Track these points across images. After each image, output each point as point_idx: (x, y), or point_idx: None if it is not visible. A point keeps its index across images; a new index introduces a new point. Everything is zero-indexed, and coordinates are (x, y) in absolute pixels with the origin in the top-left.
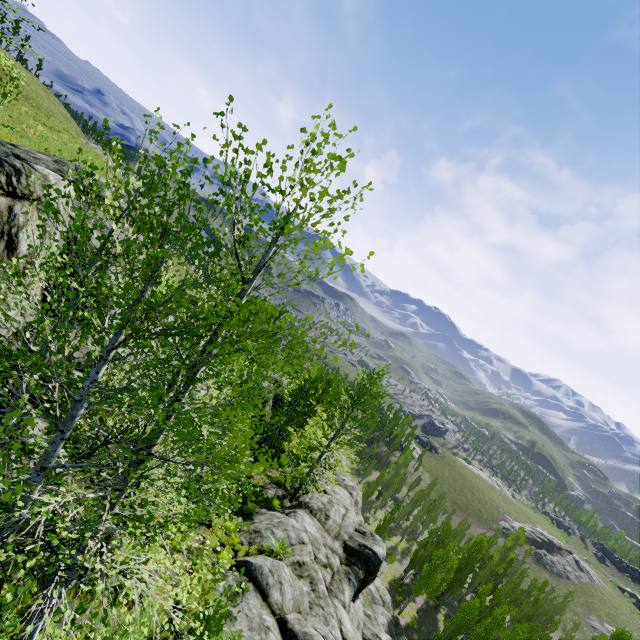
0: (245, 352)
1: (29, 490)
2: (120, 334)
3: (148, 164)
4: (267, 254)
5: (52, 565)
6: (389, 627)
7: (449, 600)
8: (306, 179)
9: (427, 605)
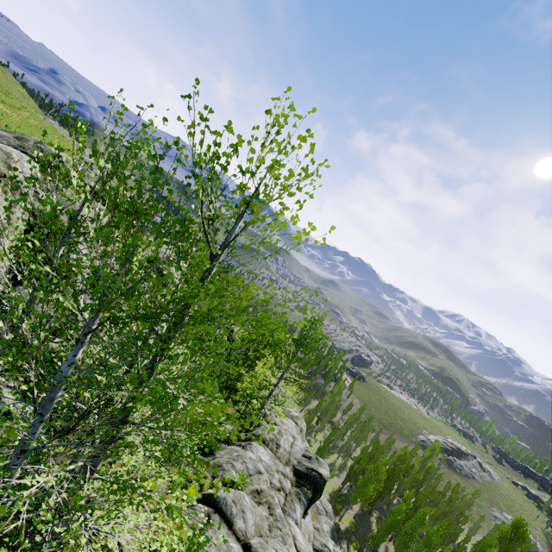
0: (214, 321)
1: (9, 474)
2: (96, 317)
3: (115, 145)
4: (233, 229)
5: (37, 548)
6: (332, 533)
7: (380, 505)
8: (276, 161)
9: (362, 511)
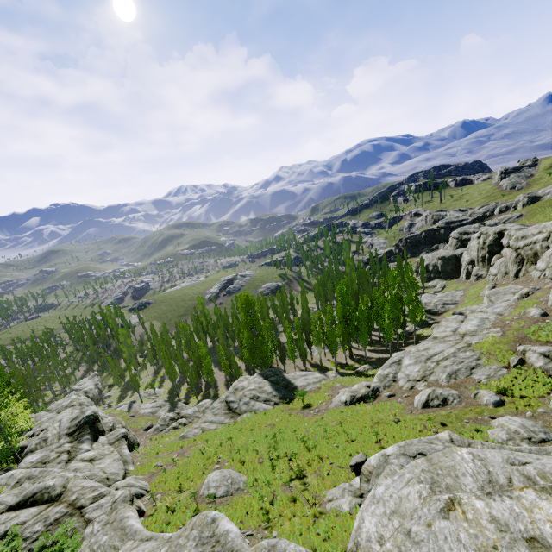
0: None
1: None
2: None
3: None
4: None
5: None
6: (169, 410)
7: None
8: None
9: None
